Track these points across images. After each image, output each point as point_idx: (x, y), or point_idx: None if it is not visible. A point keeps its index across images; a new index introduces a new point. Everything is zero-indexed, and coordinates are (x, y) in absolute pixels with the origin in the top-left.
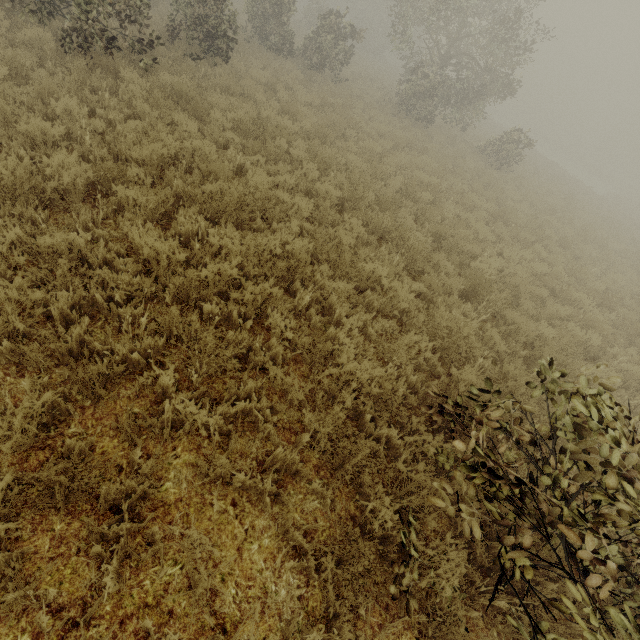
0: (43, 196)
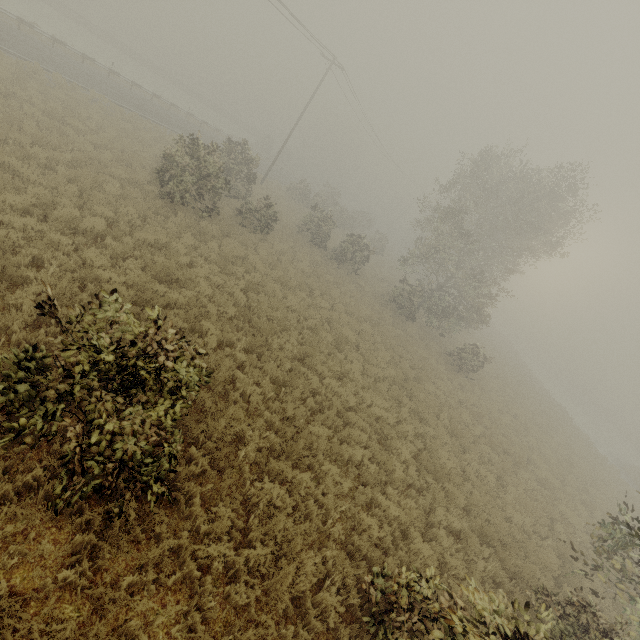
0: (72, 226)
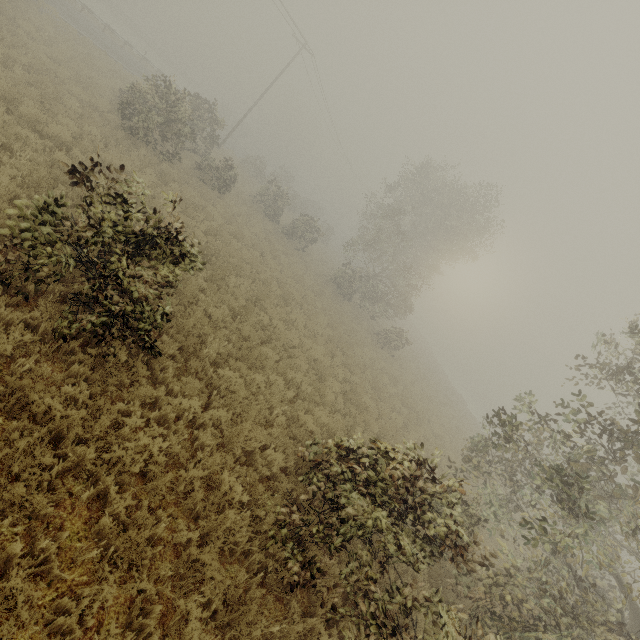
0: (38, 128)
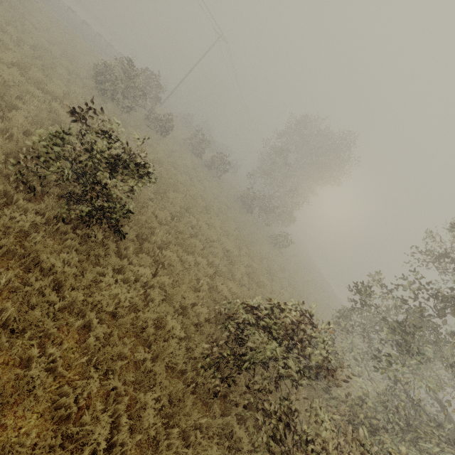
0: (41, 86)
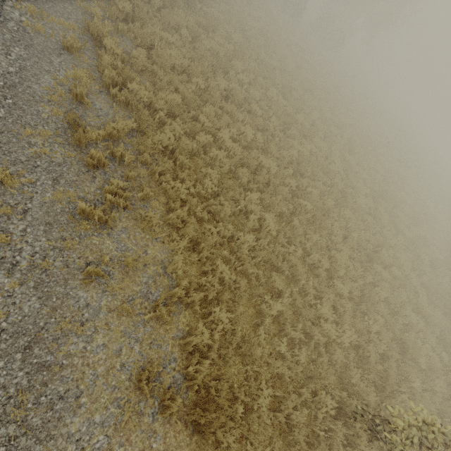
0: None
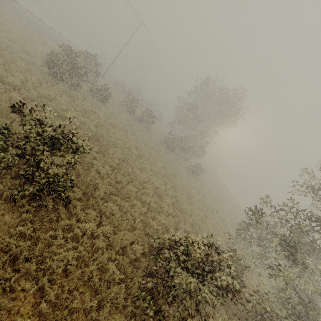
0: (2, 79)
